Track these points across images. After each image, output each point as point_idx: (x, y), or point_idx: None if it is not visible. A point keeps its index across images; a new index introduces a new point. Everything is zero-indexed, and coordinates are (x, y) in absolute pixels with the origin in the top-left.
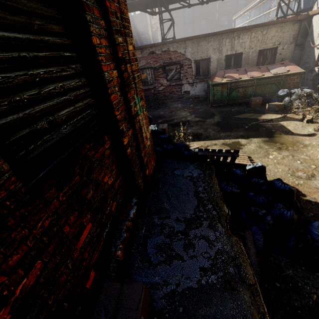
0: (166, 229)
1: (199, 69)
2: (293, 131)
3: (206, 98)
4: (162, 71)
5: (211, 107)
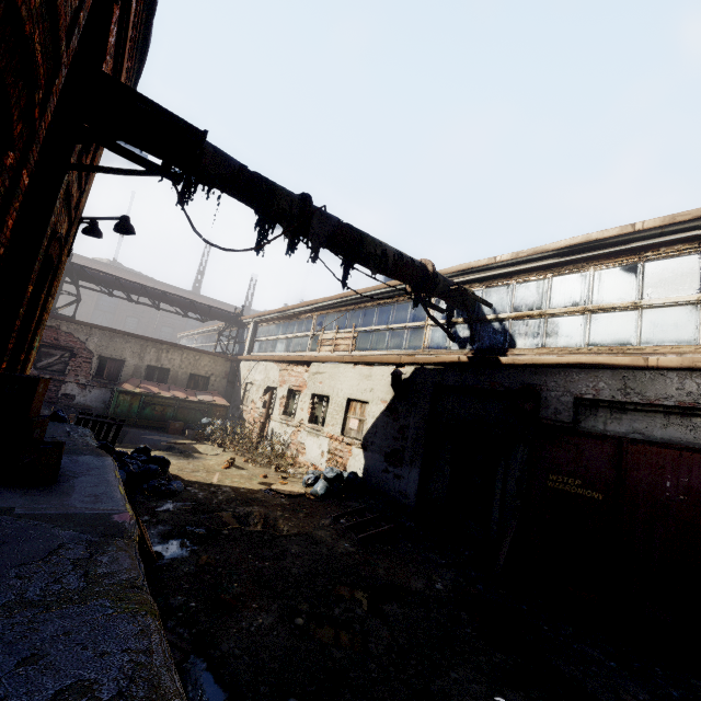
0: None
1: (103, 368)
2: (203, 452)
3: (104, 415)
4: None
5: None
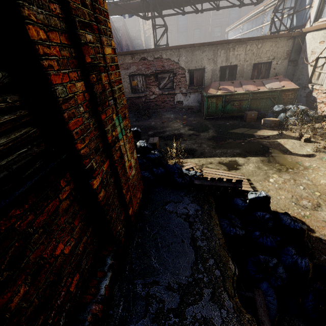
0: (153, 304)
1: (193, 78)
2: (291, 151)
3: (200, 110)
4: (154, 78)
5: (205, 119)
